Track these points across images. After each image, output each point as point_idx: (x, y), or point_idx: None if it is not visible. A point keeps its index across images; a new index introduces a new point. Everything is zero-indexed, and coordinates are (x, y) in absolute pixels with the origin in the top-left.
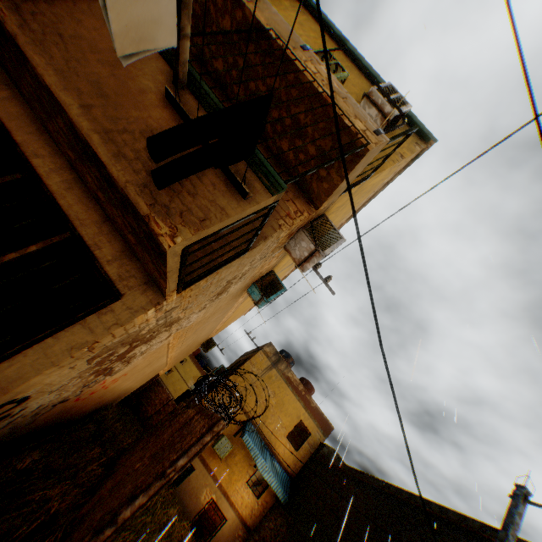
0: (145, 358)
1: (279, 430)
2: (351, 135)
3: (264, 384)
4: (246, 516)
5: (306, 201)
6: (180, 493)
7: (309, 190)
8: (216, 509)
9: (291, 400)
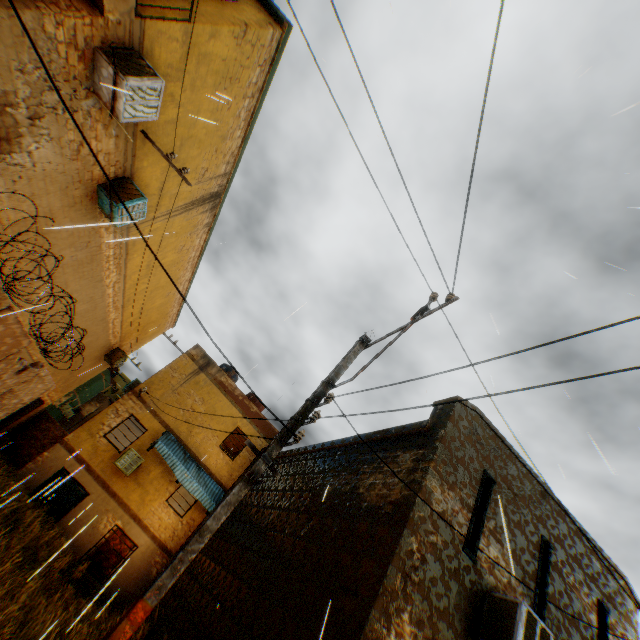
0: None
1: (210, 440)
2: None
3: (189, 391)
4: (165, 540)
5: (89, 6)
6: (69, 525)
7: None
8: (123, 538)
9: (225, 407)
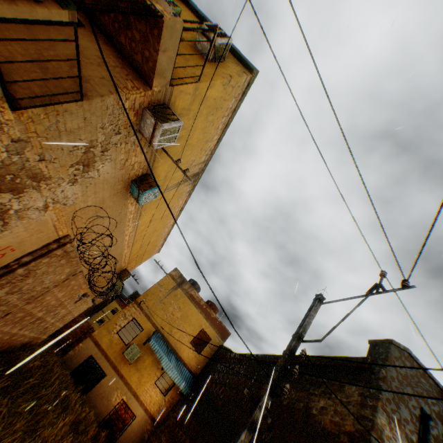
0: (30, 233)
1: (184, 338)
2: (153, 14)
3: (171, 301)
4: (154, 412)
5: (143, 83)
6: (92, 397)
7: (144, 74)
8: (126, 409)
9: (194, 313)
